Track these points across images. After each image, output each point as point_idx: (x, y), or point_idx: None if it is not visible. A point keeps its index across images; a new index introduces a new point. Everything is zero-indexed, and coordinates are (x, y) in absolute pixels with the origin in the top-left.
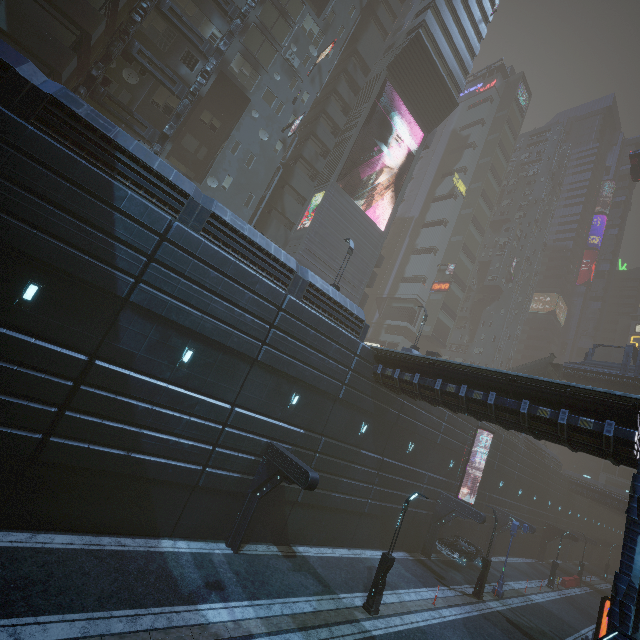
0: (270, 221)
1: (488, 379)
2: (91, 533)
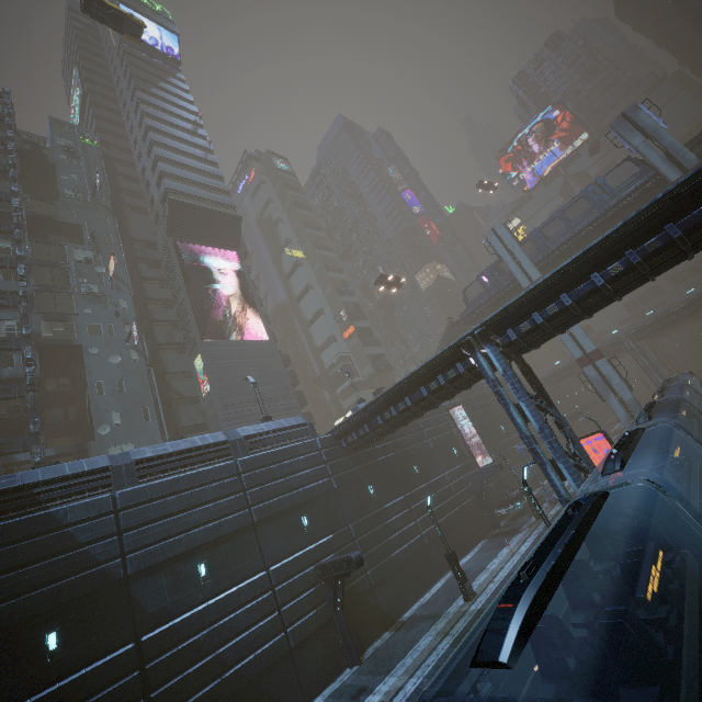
0: (177, 412)
1: (397, 392)
2: None
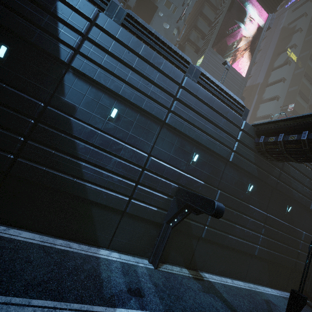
0: None
1: None
2: (50, 235)
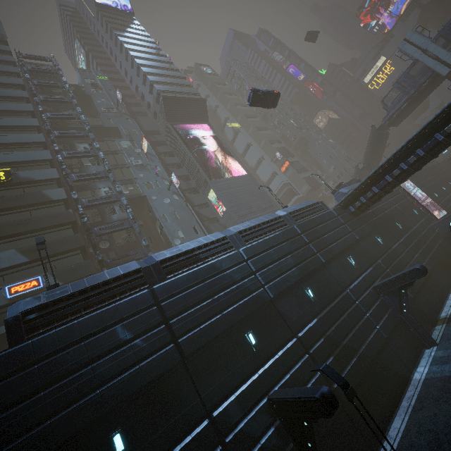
0: (209, 228)
1: (407, 149)
2: (395, 410)
